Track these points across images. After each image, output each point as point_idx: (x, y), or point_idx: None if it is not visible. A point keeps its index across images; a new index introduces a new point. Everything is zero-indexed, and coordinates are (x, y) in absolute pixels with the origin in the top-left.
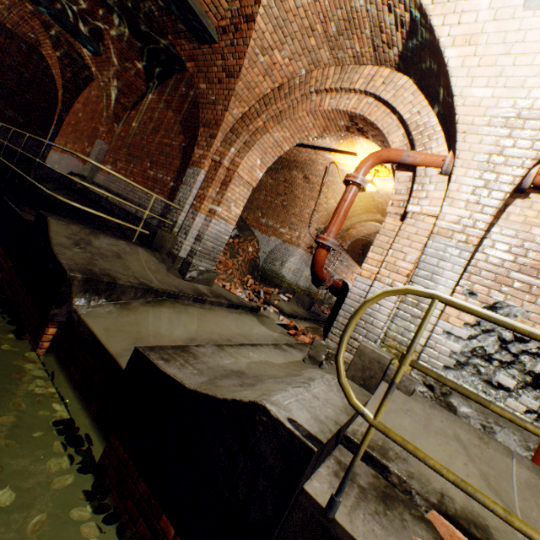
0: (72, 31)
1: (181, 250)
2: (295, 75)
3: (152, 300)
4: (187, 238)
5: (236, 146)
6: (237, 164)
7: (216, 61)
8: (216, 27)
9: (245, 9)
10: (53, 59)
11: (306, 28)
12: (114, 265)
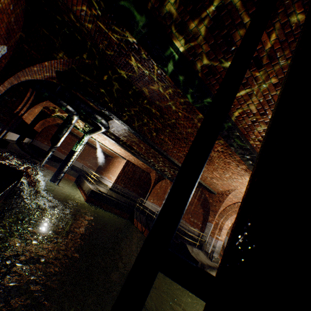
0: (169, 179)
1: (209, 250)
2: (238, 201)
3: (210, 269)
4: (210, 246)
5: (222, 218)
6: (223, 223)
7: (215, 197)
8: (216, 192)
9: (225, 193)
10: (153, 176)
11: (241, 197)
12: (199, 257)
